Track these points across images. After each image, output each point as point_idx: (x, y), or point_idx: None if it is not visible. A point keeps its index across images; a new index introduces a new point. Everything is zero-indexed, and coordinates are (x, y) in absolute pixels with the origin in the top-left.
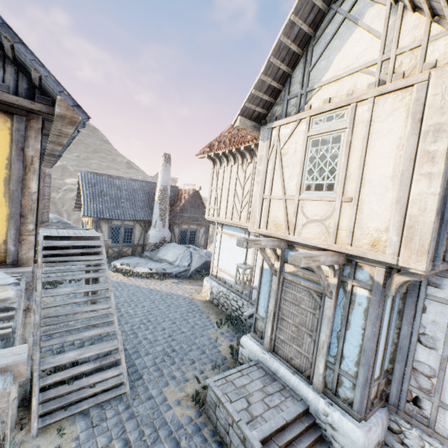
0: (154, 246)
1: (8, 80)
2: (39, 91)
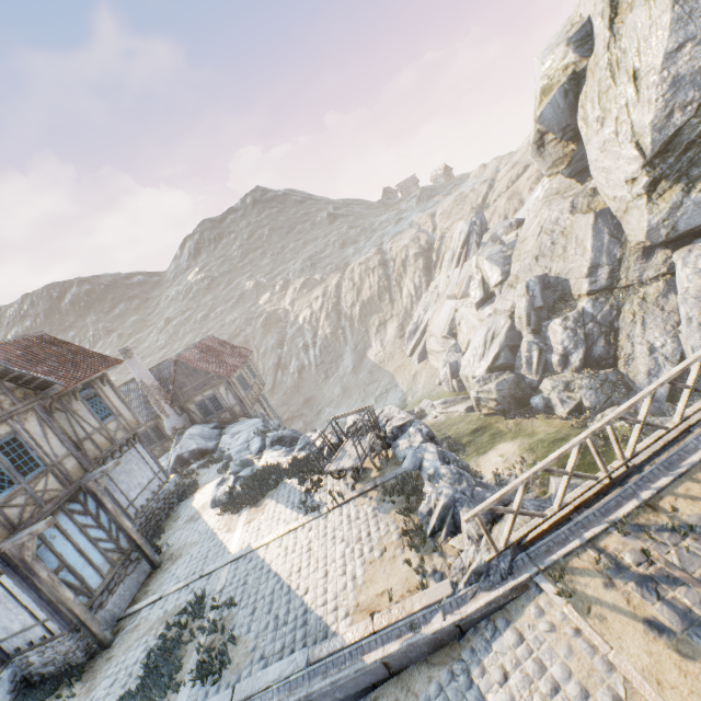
0: (173, 438)
1: None
2: None
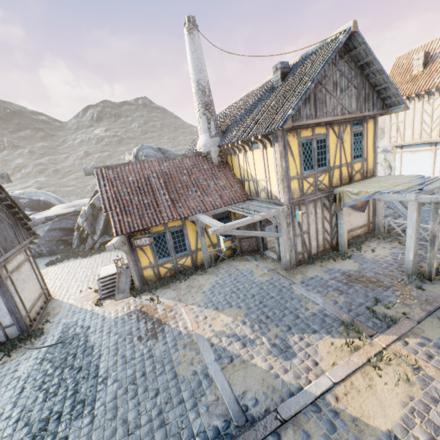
0: None
1: (378, 105)
2: (384, 105)
